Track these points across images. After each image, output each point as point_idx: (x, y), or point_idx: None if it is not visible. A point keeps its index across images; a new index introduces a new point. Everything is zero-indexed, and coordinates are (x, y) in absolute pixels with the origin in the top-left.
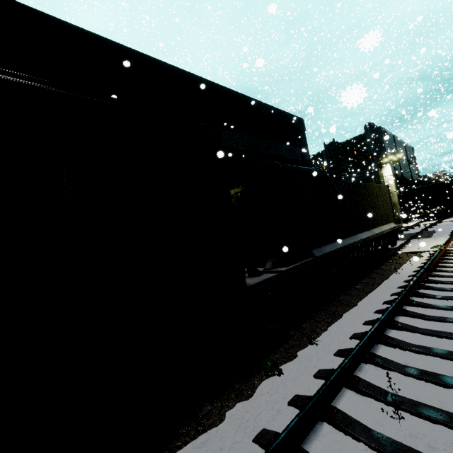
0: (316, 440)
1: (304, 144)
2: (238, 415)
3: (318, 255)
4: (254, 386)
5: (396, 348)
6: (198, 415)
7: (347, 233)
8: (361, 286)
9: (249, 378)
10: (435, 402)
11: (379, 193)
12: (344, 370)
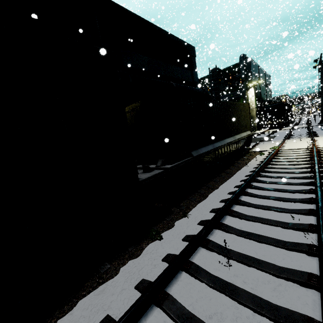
0: (176, 284)
1: (194, 69)
2: (128, 270)
3: (195, 155)
4: (142, 248)
5: (237, 218)
6: (100, 271)
7: (218, 139)
8: (223, 175)
9: (140, 243)
10: (253, 253)
11: (242, 109)
12: (201, 236)
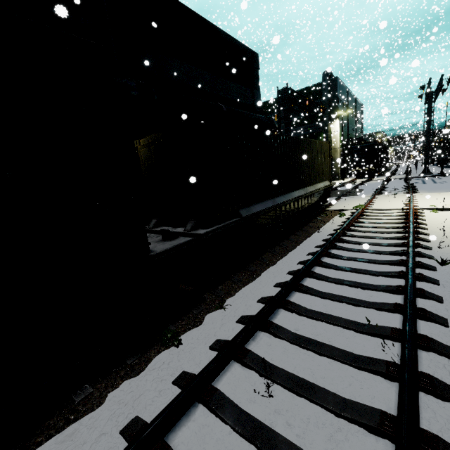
0: (185, 426)
1: (256, 86)
2: (120, 397)
3: (245, 216)
4: (149, 359)
5: (294, 313)
6: (74, 400)
7: (281, 192)
8: (286, 243)
9: (146, 350)
10: (308, 372)
11: (319, 150)
12: (236, 343)
